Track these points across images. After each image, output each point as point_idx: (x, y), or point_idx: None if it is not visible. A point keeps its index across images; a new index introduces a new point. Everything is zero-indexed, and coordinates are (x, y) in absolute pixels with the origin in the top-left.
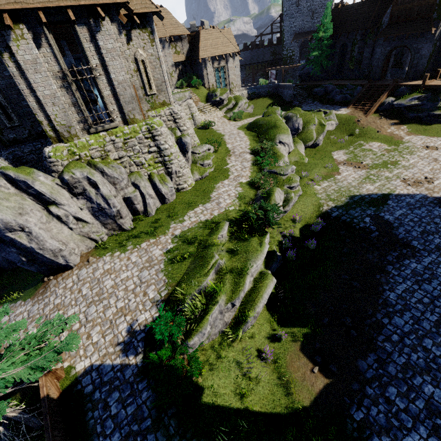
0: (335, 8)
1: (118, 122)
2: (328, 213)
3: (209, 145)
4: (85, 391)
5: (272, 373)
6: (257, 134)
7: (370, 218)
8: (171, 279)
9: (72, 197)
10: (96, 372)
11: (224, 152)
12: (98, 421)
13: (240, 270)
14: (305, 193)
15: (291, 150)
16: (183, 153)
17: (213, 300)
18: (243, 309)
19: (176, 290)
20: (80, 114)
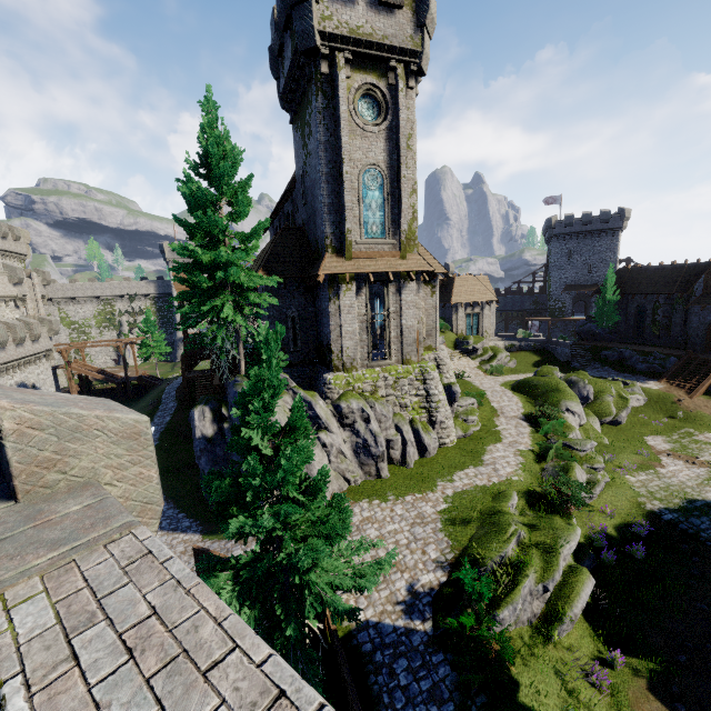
0: (624, 268)
1: (394, 361)
2: (655, 515)
3: (475, 399)
4: (363, 648)
5: (609, 708)
6: (531, 396)
7: None
8: (457, 541)
9: (339, 427)
10: (374, 630)
11: (489, 410)
12: (384, 688)
13: (549, 547)
14: (614, 481)
15: (582, 422)
16: (450, 402)
17: (521, 572)
18: (553, 605)
19: (467, 553)
20: (365, 349)
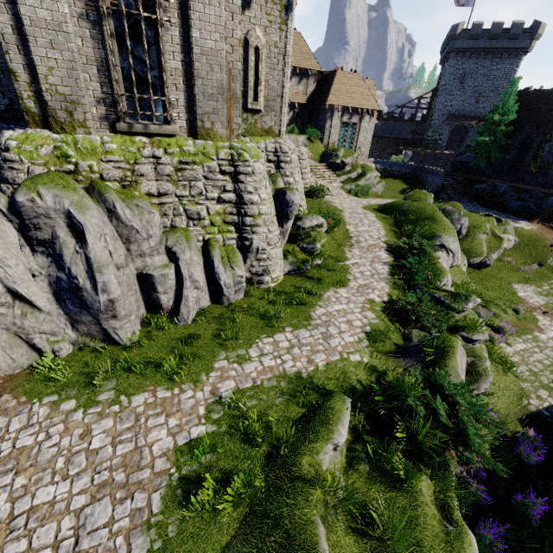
0: (524, 90)
1: (177, 128)
2: (543, 417)
3: (324, 219)
4: None
5: None
6: (397, 223)
7: None
8: None
9: (23, 244)
10: None
11: (342, 237)
12: None
13: None
14: (492, 356)
15: (454, 264)
16: (280, 219)
17: None
18: None
19: None
20: (107, 87)
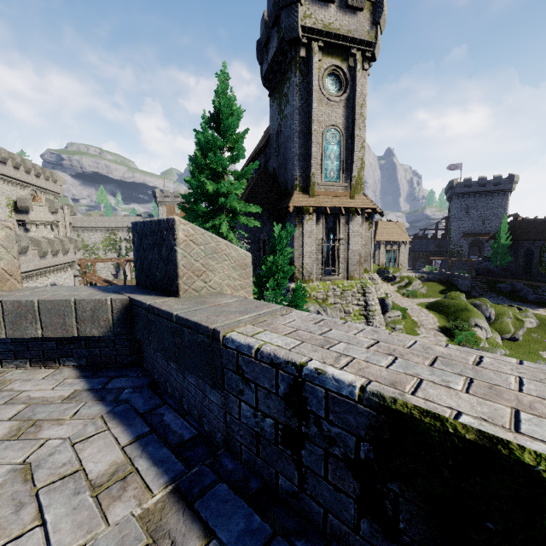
0: (515, 220)
1: (341, 277)
2: None
3: (400, 312)
4: None
5: None
6: (443, 313)
7: None
8: None
9: None
10: None
11: (411, 322)
12: None
13: None
14: None
15: (488, 336)
16: (383, 312)
17: None
18: None
19: None
20: (320, 266)
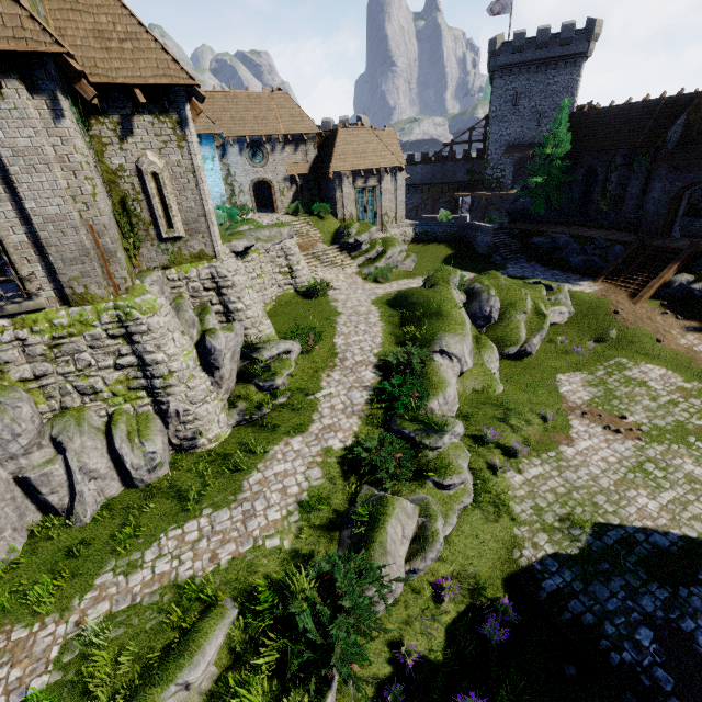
0: (578, 111)
1: (43, 300)
2: (534, 573)
3: (287, 345)
4: None
5: None
6: (402, 322)
7: (653, 634)
8: None
9: None
10: None
11: (325, 356)
12: None
13: None
14: (481, 498)
15: (465, 369)
16: (207, 368)
17: None
18: None
19: None
20: None
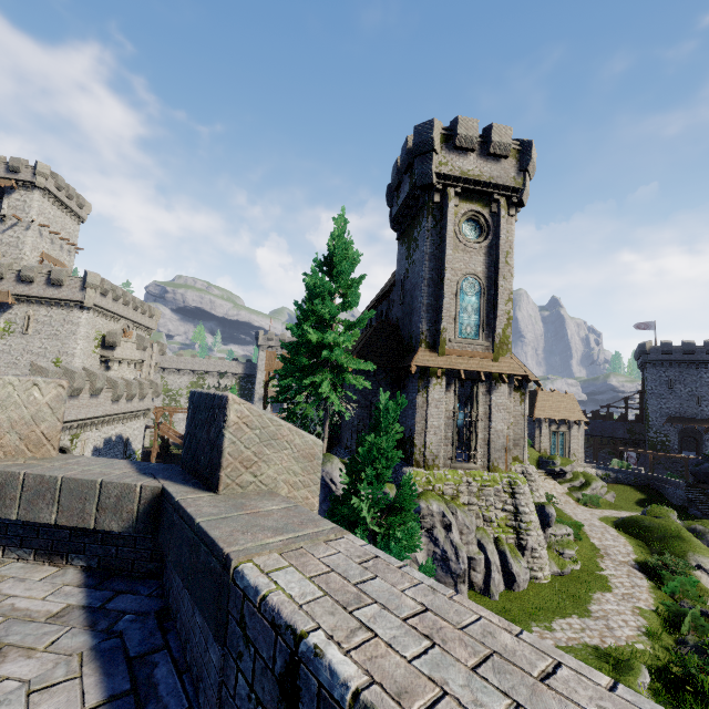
0: None
1: (479, 466)
2: None
3: (571, 529)
4: None
5: None
6: (642, 539)
7: None
8: None
9: None
10: None
11: (589, 548)
12: None
13: None
14: None
15: None
16: (543, 526)
17: None
18: None
19: None
20: (449, 448)
